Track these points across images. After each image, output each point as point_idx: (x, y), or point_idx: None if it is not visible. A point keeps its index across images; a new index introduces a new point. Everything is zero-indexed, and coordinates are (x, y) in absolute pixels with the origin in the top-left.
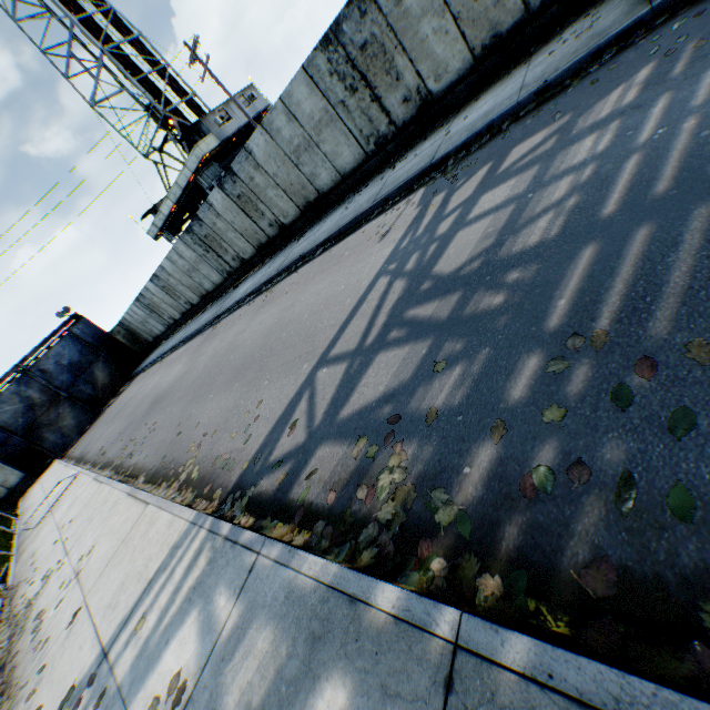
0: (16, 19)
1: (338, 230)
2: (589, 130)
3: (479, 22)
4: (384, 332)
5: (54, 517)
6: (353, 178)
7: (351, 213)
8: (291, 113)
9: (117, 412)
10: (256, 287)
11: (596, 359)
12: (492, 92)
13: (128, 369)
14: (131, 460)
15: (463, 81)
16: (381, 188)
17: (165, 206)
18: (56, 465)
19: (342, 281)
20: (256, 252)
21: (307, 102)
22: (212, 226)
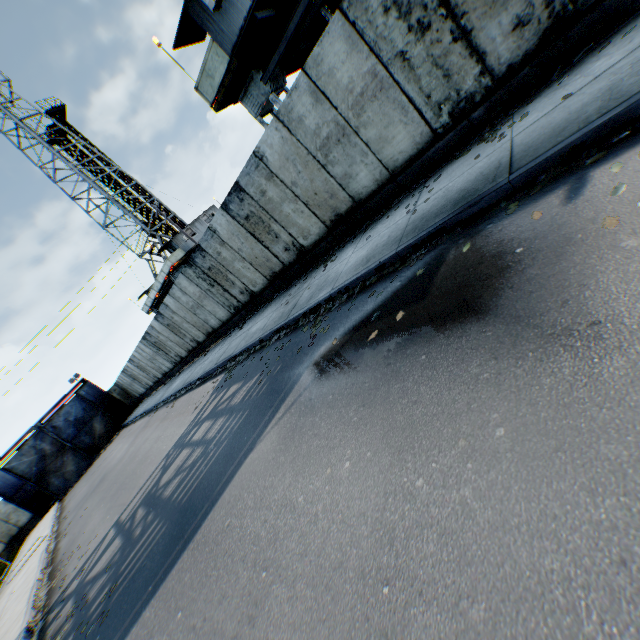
0: (56, 181)
1: (203, 375)
2: (227, 410)
3: (263, 266)
4: (130, 517)
5: (17, 578)
6: (229, 324)
7: (212, 362)
8: (183, 291)
9: (96, 468)
10: (174, 393)
11: (105, 602)
12: (273, 305)
13: (120, 420)
14: (62, 542)
15: (267, 288)
16: (225, 350)
17: (152, 294)
18: (53, 509)
19: (169, 439)
20: (188, 354)
21: (190, 287)
22: (157, 338)
